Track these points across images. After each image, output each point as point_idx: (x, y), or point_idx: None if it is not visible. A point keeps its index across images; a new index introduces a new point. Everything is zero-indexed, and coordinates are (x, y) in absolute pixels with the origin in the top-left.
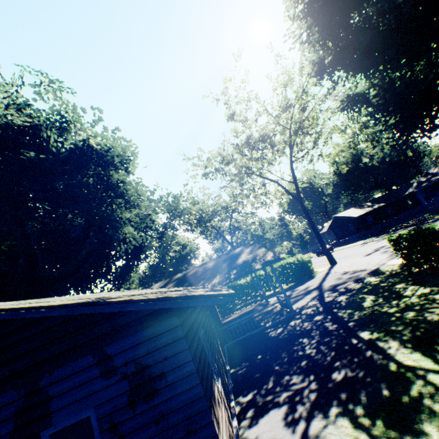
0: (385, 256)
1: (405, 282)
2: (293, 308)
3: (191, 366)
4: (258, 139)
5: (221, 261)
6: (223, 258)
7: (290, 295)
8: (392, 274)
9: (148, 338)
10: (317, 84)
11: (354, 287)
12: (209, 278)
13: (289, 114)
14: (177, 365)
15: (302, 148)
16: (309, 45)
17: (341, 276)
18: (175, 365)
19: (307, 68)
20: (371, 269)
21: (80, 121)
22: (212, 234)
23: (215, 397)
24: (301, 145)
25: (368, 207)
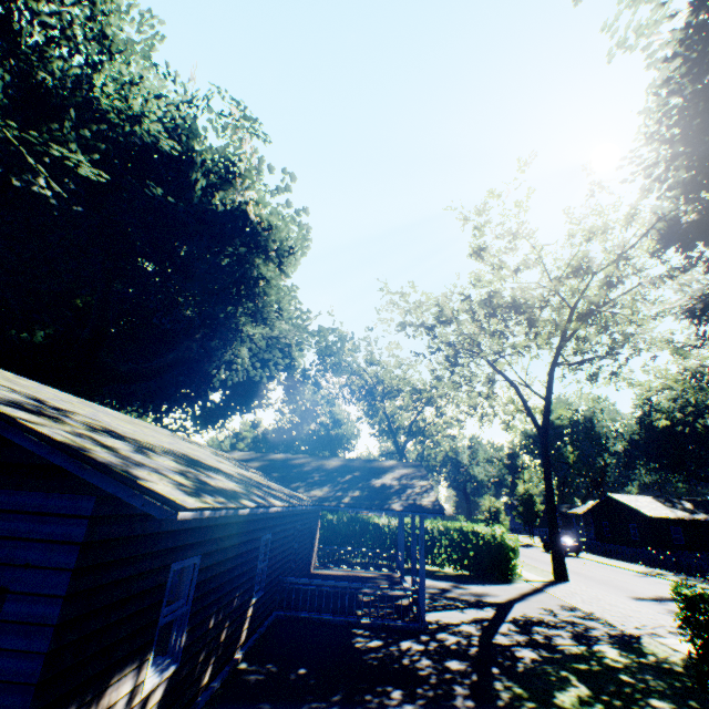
0: (669, 620)
1: (677, 705)
2: (431, 617)
3: (54, 608)
4: (510, 303)
5: (351, 467)
6: (358, 463)
7: (446, 590)
8: (660, 668)
9: (28, 510)
10: (653, 252)
11: (564, 647)
12: (312, 484)
13: (582, 283)
14: (35, 590)
15: (585, 348)
16: (661, 184)
17: (557, 609)
18: (33, 588)
19: (644, 219)
20: (624, 630)
21: (259, 180)
22: (382, 423)
23: (99, 701)
24: (583, 341)
25: (682, 510)
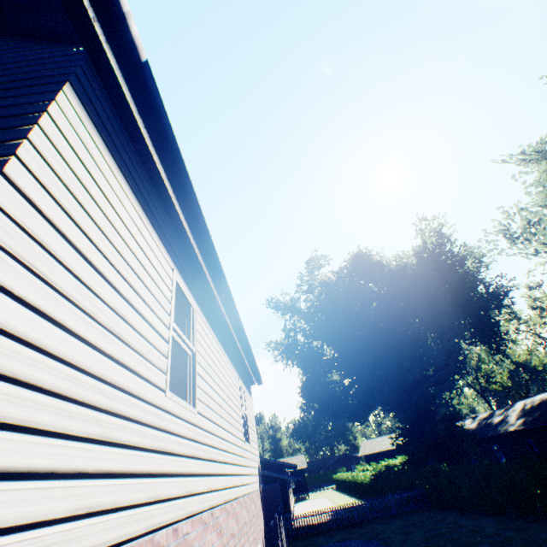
0: None
1: None
2: None
3: None
4: None
5: None
6: None
7: None
8: None
9: None
10: None
11: None
12: None
13: None
14: None
15: None
16: None
17: None
18: None
19: None
20: None
21: None
22: None
23: None
24: None
25: None
